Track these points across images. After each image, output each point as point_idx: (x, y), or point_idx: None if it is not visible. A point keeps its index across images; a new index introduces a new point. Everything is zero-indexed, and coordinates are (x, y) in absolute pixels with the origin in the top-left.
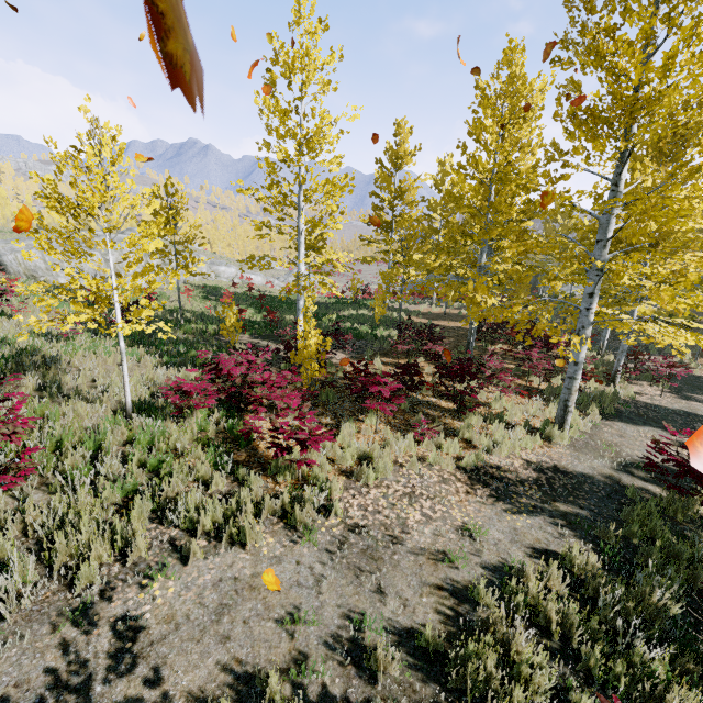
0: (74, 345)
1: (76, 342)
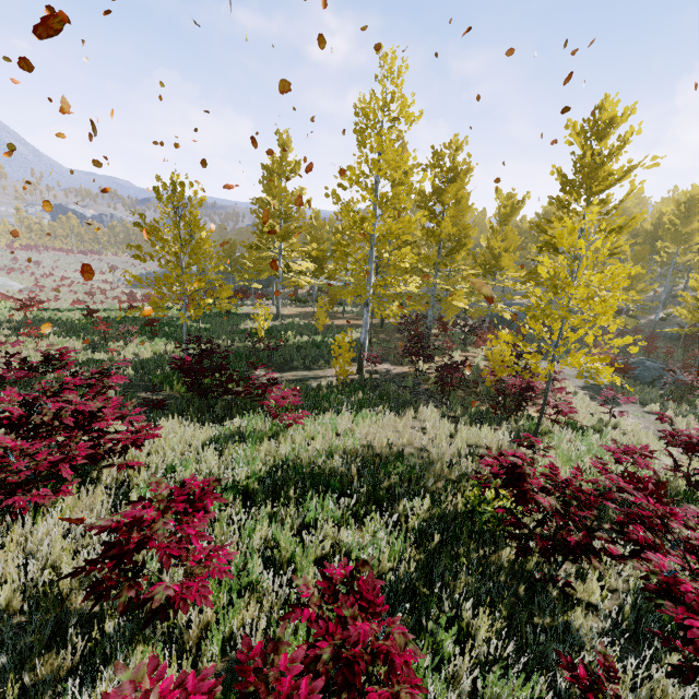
0: (296, 434)
1: (304, 427)
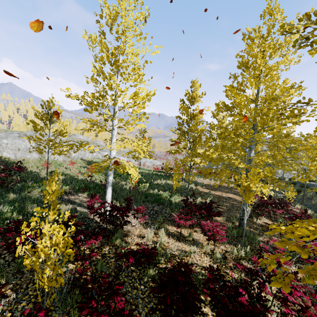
0: None
1: None
